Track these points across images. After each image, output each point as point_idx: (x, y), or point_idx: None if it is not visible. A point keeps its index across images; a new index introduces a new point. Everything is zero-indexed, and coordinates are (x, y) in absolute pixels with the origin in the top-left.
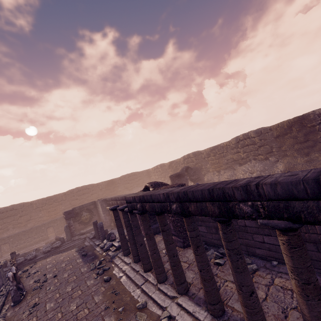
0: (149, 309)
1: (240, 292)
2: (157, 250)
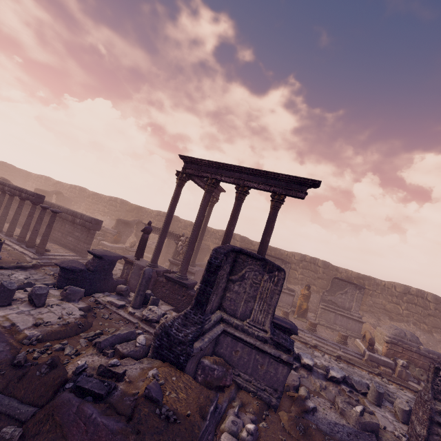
0: None
1: None
2: None
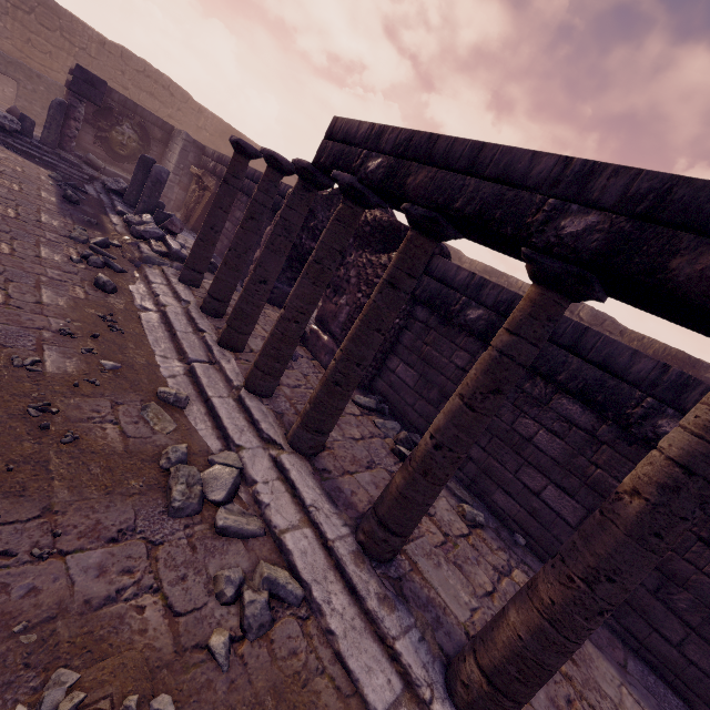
0: (189, 419)
1: (580, 584)
2: (307, 321)
